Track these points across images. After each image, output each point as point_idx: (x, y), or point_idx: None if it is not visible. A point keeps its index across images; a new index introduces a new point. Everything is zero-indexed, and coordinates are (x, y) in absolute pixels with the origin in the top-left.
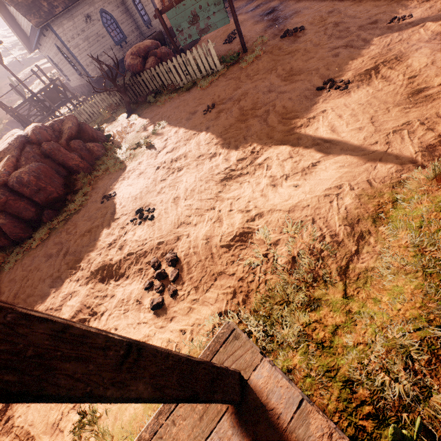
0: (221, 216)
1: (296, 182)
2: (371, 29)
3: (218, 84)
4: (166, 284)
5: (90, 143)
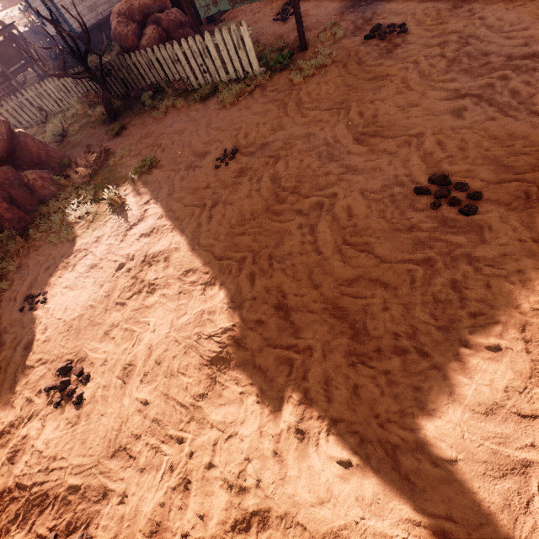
0: (190, 476)
1: (348, 457)
2: (531, 72)
3: (251, 105)
4: None
5: (31, 173)
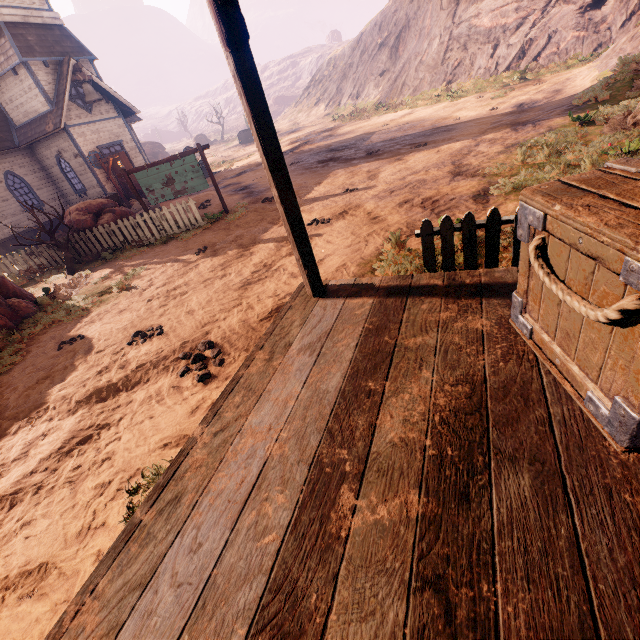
0: (252, 305)
1: None
2: (335, 195)
3: (205, 235)
4: (208, 362)
5: (13, 299)
